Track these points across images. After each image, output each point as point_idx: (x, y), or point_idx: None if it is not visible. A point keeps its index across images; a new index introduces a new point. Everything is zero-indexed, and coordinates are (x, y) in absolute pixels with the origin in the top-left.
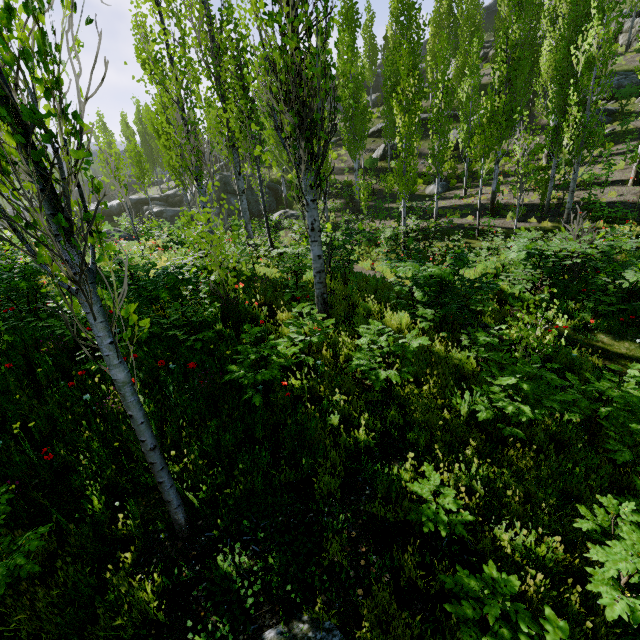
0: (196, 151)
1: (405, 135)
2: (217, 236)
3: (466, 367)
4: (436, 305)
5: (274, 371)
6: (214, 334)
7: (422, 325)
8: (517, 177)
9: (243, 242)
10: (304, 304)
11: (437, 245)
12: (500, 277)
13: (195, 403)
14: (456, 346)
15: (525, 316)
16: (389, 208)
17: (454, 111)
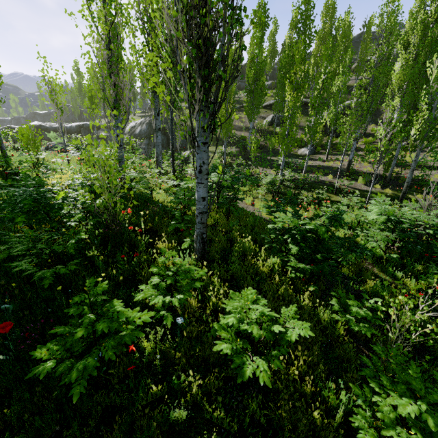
0: (115, 86)
1: (292, 107)
2: (111, 162)
3: (332, 331)
4: (308, 259)
5: (108, 352)
6: (68, 272)
7: (292, 275)
8: (366, 152)
9: (143, 170)
10: (174, 253)
11: (305, 195)
12: (356, 231)
13: (4, 372)
14: (320, 298)
15: (410, 301)
16: (270, 160)
17: (324, 100)
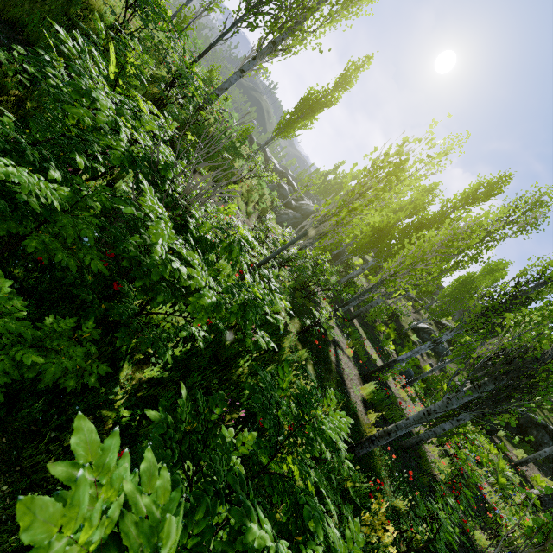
0: None
1: None
2: None
3: None
4: None
5: None
6: None
7: None
8: None
9: None
10: None
11: None
12: None
13: None
14: None
15: None
16: None
17: None
